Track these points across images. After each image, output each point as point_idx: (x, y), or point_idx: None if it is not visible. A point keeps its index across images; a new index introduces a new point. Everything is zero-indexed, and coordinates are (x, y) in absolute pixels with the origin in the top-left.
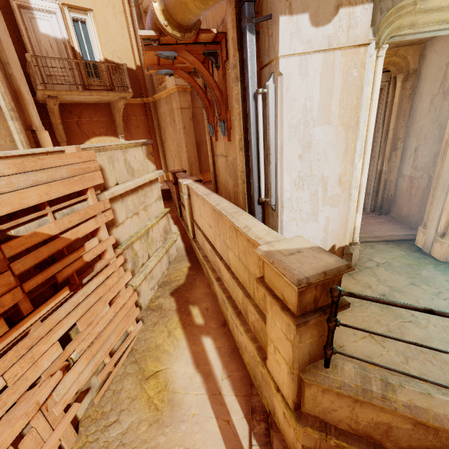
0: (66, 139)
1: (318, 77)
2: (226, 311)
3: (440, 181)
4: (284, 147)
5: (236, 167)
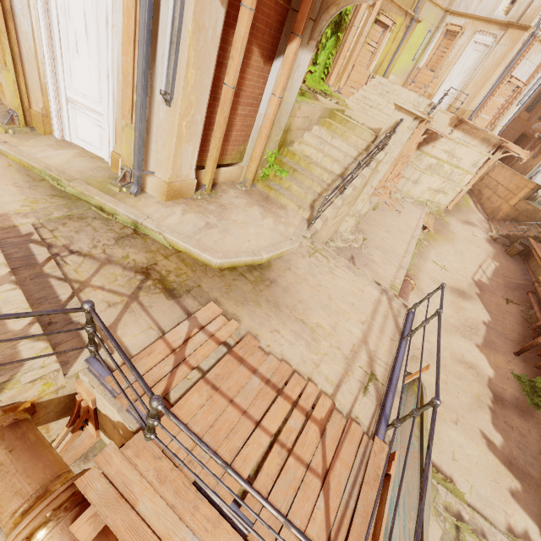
0: None
1: None
2: (487, 201)
3: None
4: None
5: (528, 167)
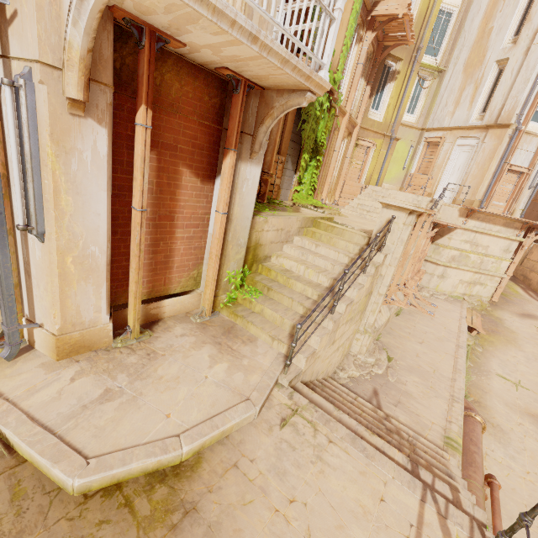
0: None
1: None
2: None
3: None
4: None
5: None
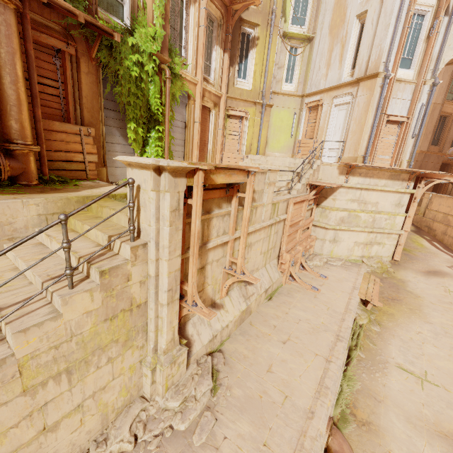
0: None
1: None
2: (445, 236)
3: None
4: None
5: None
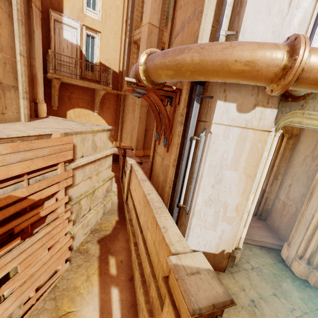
0: (58, 105)
1: (235, 141)
2: (135, 269)
3: (304, 218)
4: (203, 177)
5: (167, 170)
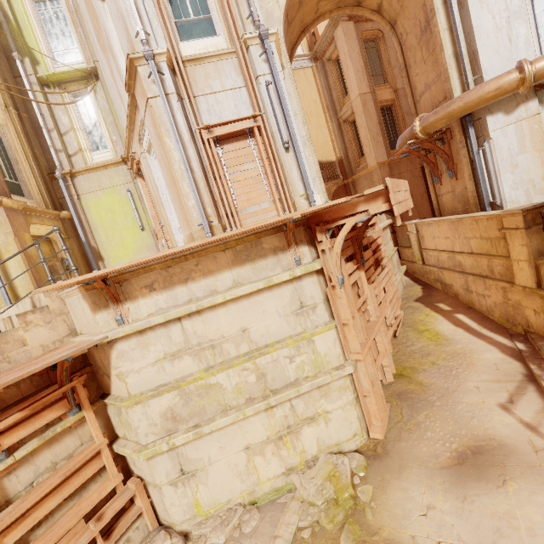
0: None
1: (514, 134)
2: (471, 295)
3: None
4: (500, 170)
5: (464, 193)
